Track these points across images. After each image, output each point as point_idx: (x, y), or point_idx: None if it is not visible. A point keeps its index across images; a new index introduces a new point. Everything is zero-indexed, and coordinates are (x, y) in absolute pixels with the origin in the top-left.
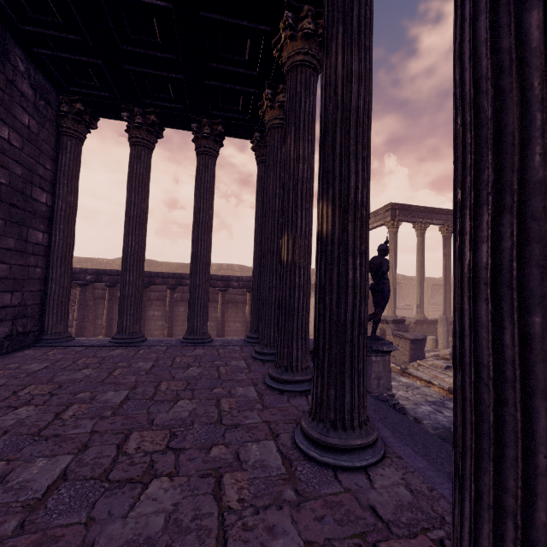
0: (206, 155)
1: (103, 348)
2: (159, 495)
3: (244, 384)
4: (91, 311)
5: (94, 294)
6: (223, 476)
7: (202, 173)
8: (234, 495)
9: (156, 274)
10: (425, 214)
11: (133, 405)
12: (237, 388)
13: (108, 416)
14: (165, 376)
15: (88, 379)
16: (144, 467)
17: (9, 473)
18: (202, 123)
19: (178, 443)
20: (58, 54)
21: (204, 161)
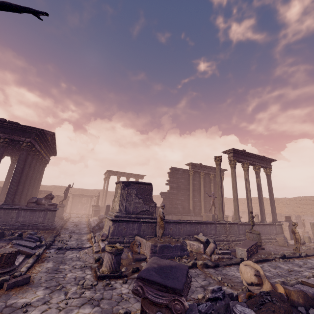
0: None
1: None
2: None
3: None
4: None
5: None
6: None
7: None
8: None
9: None
10: (120, 174)
11: None
12: None
13: None
14: None
15: None
16: None
17: None
18: None
19: None
20: None
21: None
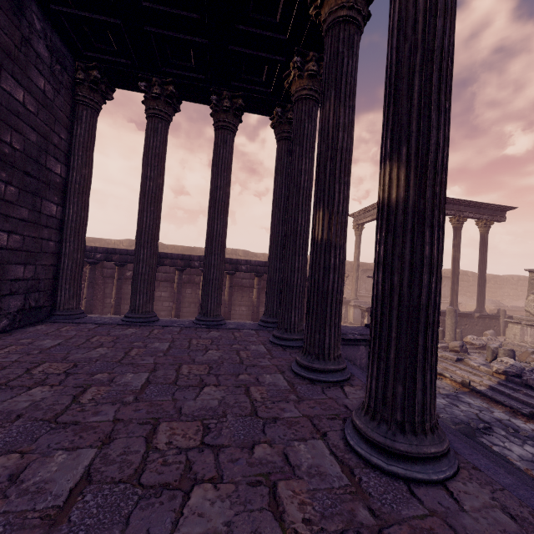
0: (225, 129)
1: (116, 326)
2: (205, 509)
3: (269, 370)
4: (99, 290)
5: (103, 273)
6: (276, 485)
7: (221, 148)
8: (297, 513)
9: (165, 255)
10: None
11: (156, 390)
12: (263, 375)
13: (131, 402)
14: (184, 359)
15: (104, 359)
16: (181, 468)
17: (24, 469)
18: (221, 96)
19: (214, 438)
20: (76, 12)
21: (223, 136)
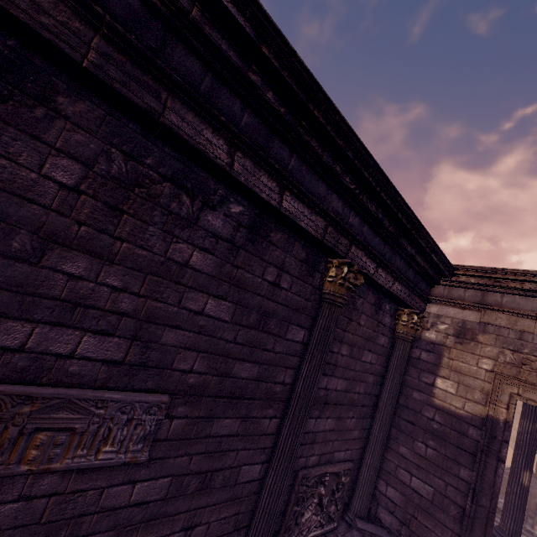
0: None
1: None
2: None
3: None
4: None
5: None
6: None
7: None
8: None
9: None
10: None
11: None
12: None
13: None
14: None
15: None
16: None
17: None
18: None
19: None
20: None
21: None
